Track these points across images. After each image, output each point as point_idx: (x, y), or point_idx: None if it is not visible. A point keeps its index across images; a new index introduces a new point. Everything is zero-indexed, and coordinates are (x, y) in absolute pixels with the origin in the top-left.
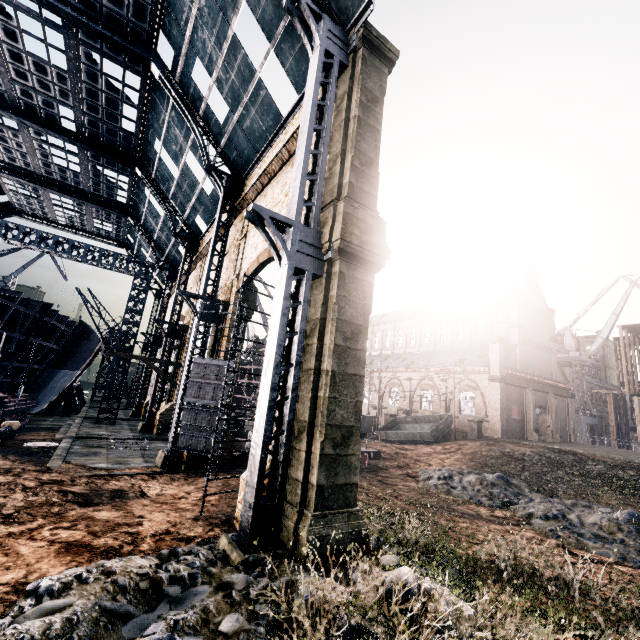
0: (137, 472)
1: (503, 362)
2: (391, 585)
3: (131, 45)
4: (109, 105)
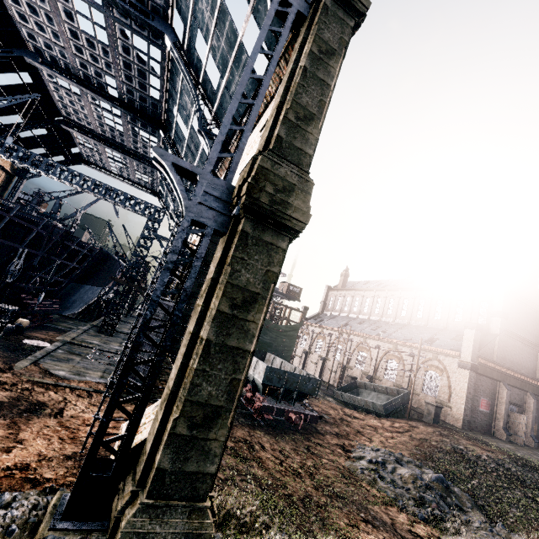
0: (80, 387)
1: (477, 350)
2: None
3: (150, 20)
4: (140, 75)
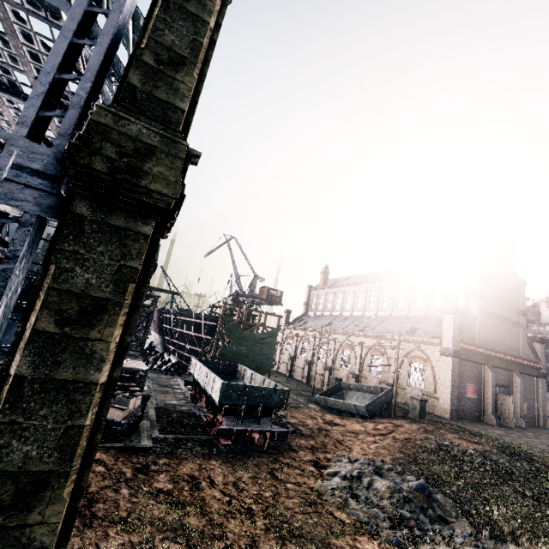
0: None
1: (458, 335)
2: None
3: None
4: None
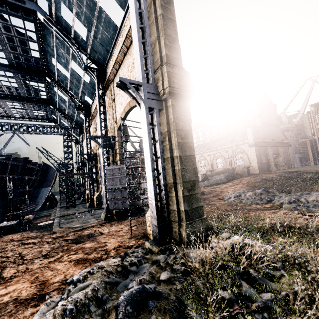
0: (95, 225)
1: (254, 136)
2: (234, 244)
3: (22, 4)
4: (21, 44)
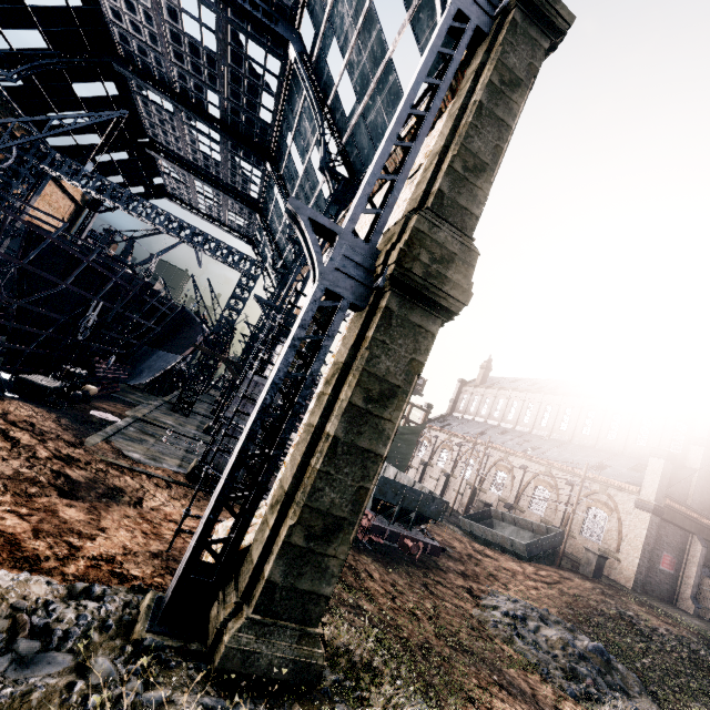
0: (158, 475)
1: (665, 488)
2: None
3: (273, 23)
4: (250, 92)
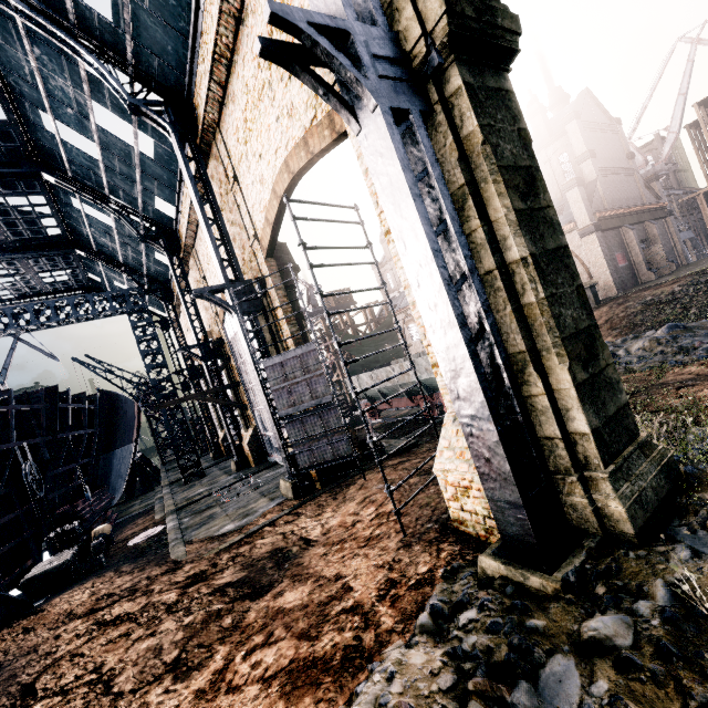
0: (275, 517)
1: (590, 207)
2: None
3: None
4: None
